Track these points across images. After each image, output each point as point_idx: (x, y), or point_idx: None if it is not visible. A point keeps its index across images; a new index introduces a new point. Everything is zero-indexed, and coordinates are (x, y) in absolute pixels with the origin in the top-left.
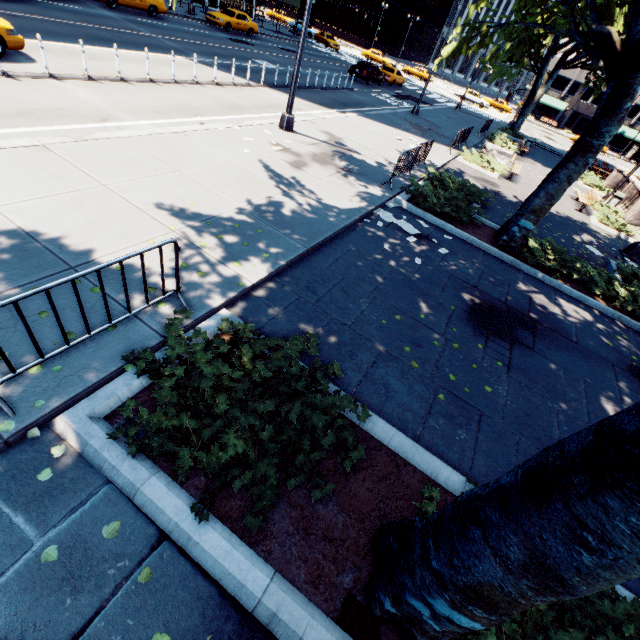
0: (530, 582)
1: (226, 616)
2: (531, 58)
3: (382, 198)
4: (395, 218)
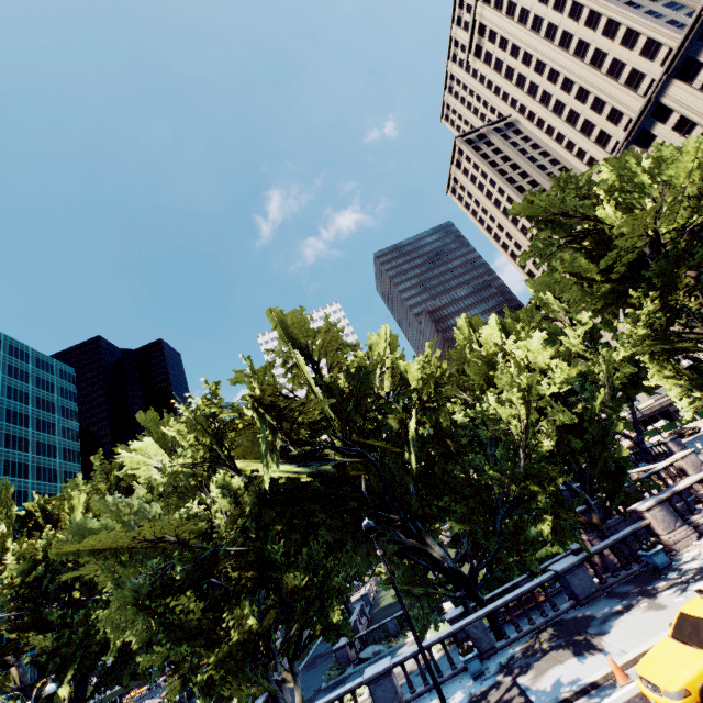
0: None
1: None
2: None
3: None
4: None
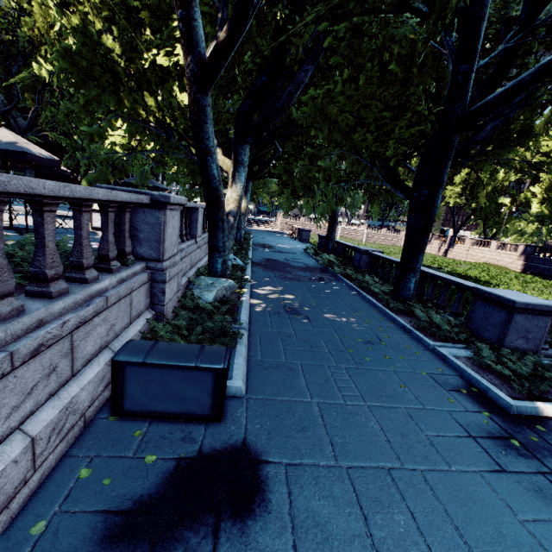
0: None
1: None
2: None
3: None
4: None
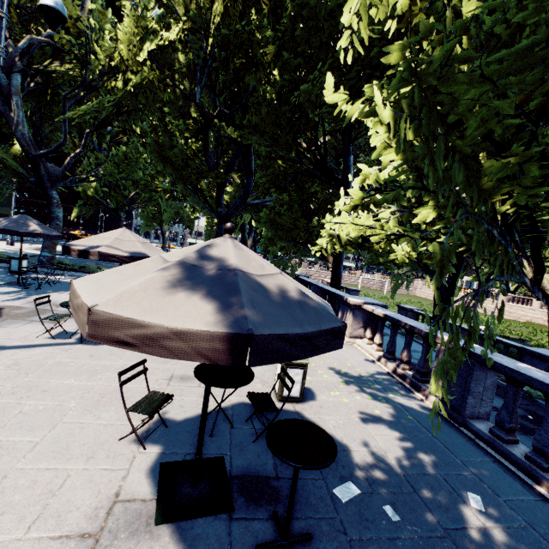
0: (48, 241)
1: (7, 267)
2: (156, 222)
3: (60, 254)
4: (65, 257)
